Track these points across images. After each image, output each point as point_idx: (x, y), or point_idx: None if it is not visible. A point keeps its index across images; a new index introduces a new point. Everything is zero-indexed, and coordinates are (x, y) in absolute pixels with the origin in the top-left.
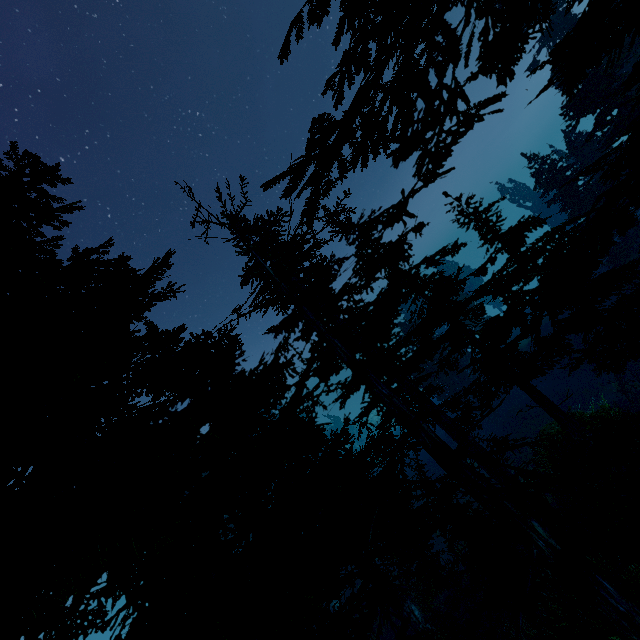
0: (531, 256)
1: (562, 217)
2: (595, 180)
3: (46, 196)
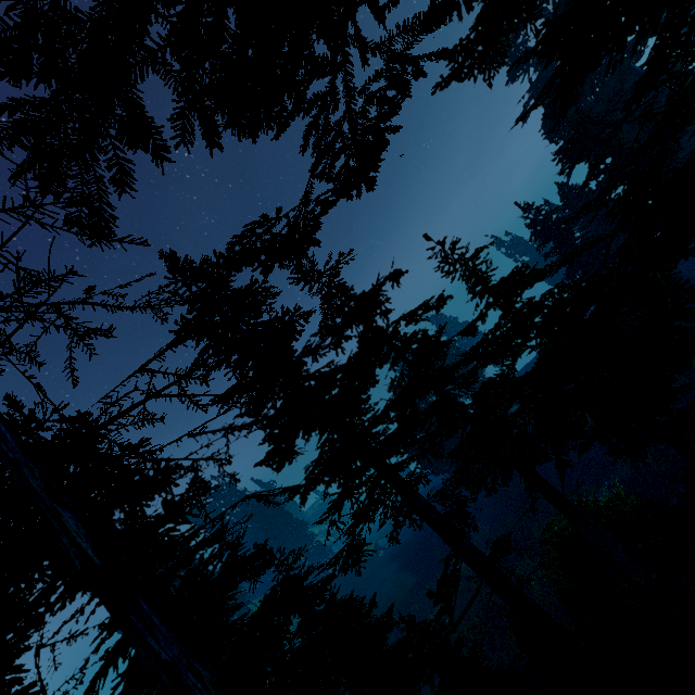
0: (528, 313)
1: (560, 273)
2: (592, 233)
3: None
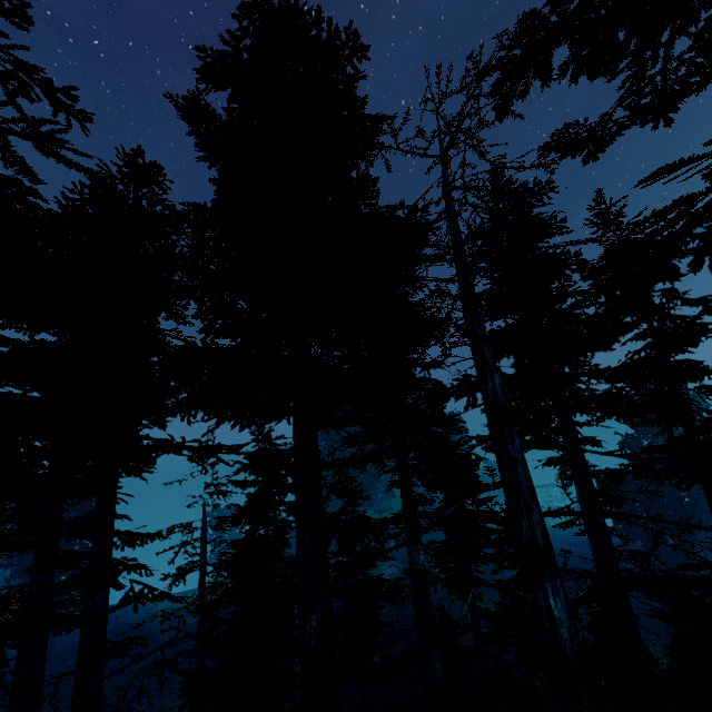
0: None
1: None
2: None
3: (352, 67)
